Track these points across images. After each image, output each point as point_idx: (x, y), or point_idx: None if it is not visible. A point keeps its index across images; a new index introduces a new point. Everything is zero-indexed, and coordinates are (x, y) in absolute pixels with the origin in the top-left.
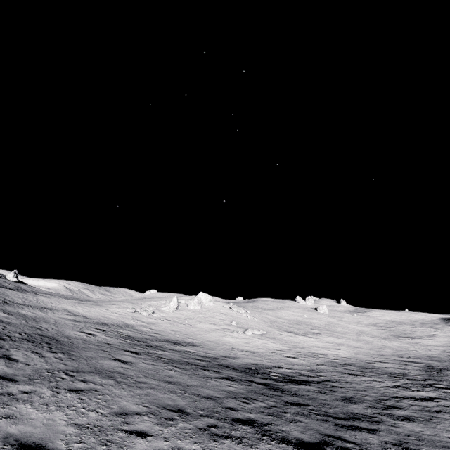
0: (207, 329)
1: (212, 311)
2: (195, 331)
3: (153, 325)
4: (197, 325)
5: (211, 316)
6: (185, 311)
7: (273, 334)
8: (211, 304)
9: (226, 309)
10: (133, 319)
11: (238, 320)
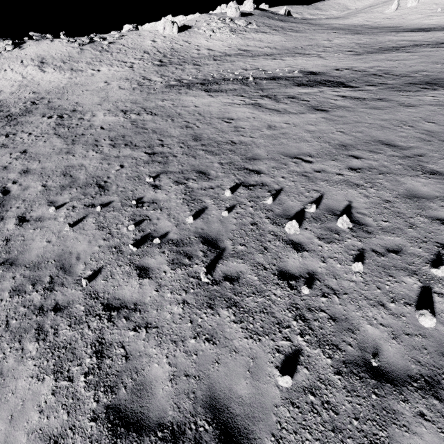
0: (414, 19)
1: (426, 5)
2: (404, 21)
3: (378, 23)
4: (408, 18)
5: (422, 9)
6: (403, 9)
7: None
8: None
9: None
10: (367, 22)
11: None
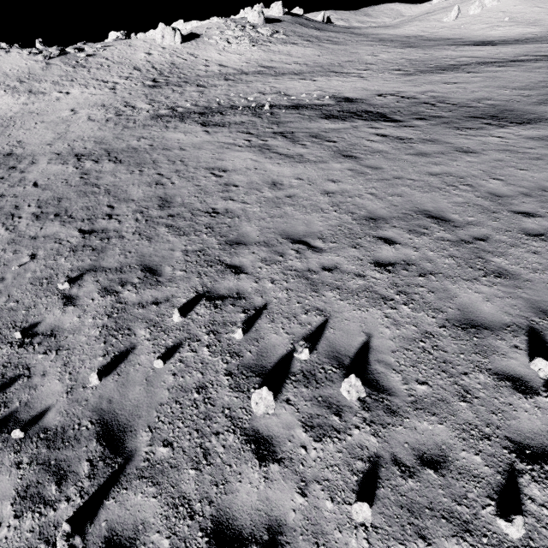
0: (478, 29)
1: (491, 12)
2: (466, 32)
3: (436, 34)
4: (470, 28)
5: (487, 18)
6: (464, 18)
7: (544, 22)
8: (494, 4)
9: (509, 5)
10: (422, 32)
11: (514, 16)
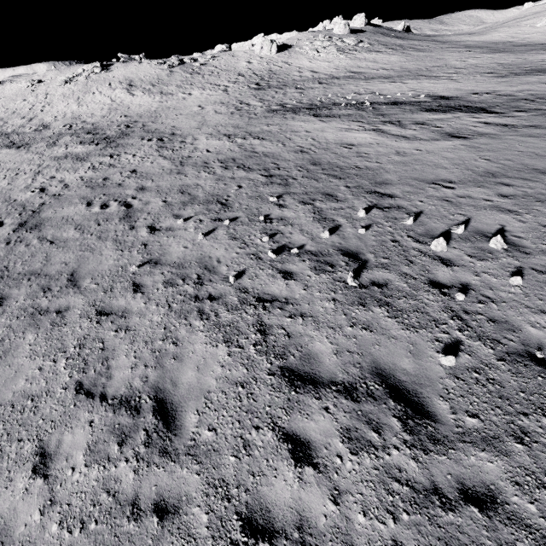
0: None
1: None
2: None
3: (527, 39)
4: None
5: None
6: None
7: None
8: None
9: None
10: (512, 38)
11: None
